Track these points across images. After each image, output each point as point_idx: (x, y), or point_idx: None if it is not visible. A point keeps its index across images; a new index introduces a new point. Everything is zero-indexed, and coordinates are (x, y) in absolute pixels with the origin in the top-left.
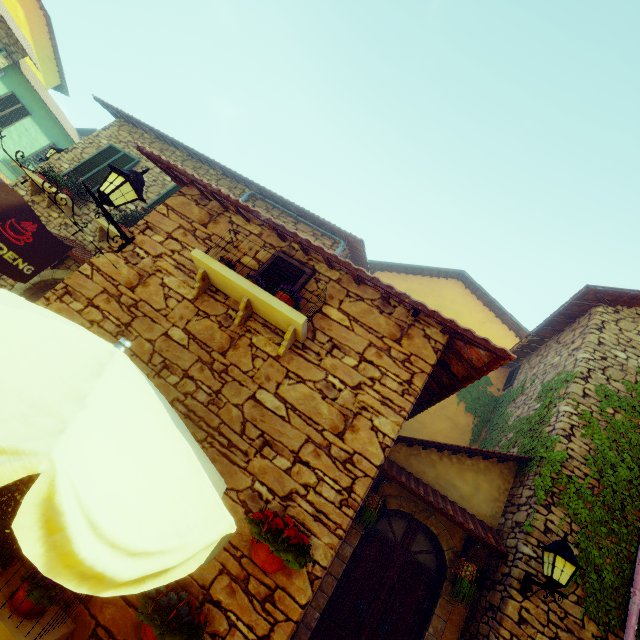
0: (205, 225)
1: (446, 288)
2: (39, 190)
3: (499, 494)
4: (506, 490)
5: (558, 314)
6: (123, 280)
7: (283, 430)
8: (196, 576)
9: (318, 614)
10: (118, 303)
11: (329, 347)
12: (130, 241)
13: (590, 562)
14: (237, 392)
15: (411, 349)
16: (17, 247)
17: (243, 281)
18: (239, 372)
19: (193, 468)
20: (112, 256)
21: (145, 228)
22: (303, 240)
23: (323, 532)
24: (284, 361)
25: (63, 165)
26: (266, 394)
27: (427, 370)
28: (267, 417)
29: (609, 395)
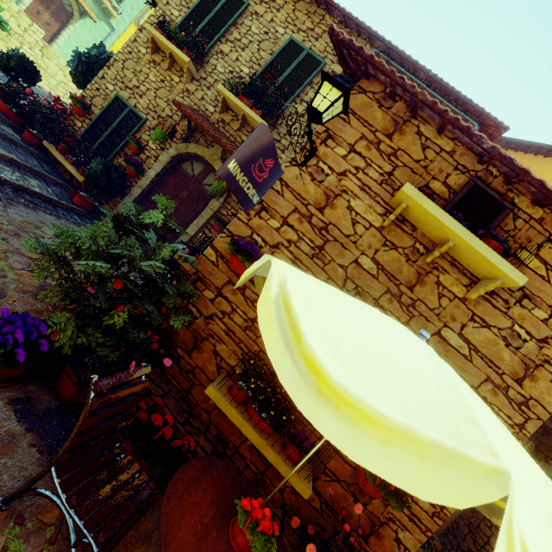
0: (389, 136)
1: (551, 171)
2: (157, 47)
3: None
4: None
5: None
6: (311, 199)
7: (465, 367)
8: None
9: None
10: (309, 224)
11: (519, 296)
12: (313, 153)
13: None
14: (423, 327)
15: None
16: (257, 184)
17: (459, 228)
18: (425, 308)
19: None
20: (297, 170)
21: (326, 137)
22: (534, 180)
23: None
24: (470, 304)
25: (173, 12)
26: (450, 333)
27: None
28: (450, 353)
29: None
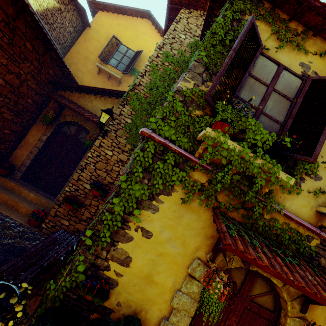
0: None
1: (141, 25)
2: None
3: None
4: None
5: (167, 19)
6: None
7: None
8: None
9: (29, 161)
10: None
11: None
12: None
13: (135, 124)
14: None
15: None
16: None
17: None
18: None
19: None
20: None
21: None
22: None
23: None
24: None
25: None
26: None
27: None
28: None
29: (168, 56)
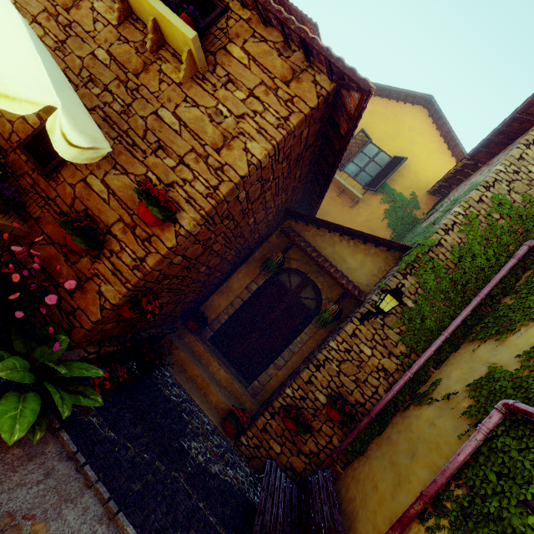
0: None
1: (409, 115)
2: None
3: (378, 272)
4: (385, 270)
5: (497, 132)
6: (60, 1)
7: (175, 140)
8: (103, 219)
9: (227, 317)
10: (56, 22)
11: (225, 81)
12: None
13: (420, 313)
14: (144, 107)
15: (297, 91)
16: None
17: None
18: (147, 92)
19: (36, 66)
20: None
21: None
22: None
23: (190, 210)
24: (185, 88)
25: None
26: (166, 112)
27: (305, 111)
28: (164, 129)
29: (502, 203)
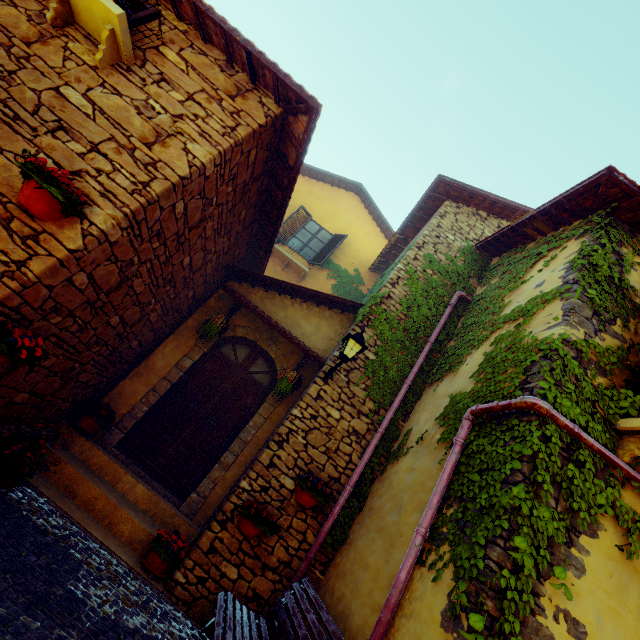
0: None
1: (344, 199)
2: None
3: (335, 336)
4: (342, 333)
5: (418, 208)
6: None
7: (85, 124)
8: None
9: (147, 408)
10: None
11: (158, 79)
12: None
13: (382, 364)
14: (37, 80)
15: (243, 107)
16: None
17: None
18: (44, 65)
19: None
20: None
21: None
22: None
23: (108, 206)
24: (102, 73)
25: None
26: (73, 92)
27: (253, 126)
28: (69, 109)
29: (432, 260)
